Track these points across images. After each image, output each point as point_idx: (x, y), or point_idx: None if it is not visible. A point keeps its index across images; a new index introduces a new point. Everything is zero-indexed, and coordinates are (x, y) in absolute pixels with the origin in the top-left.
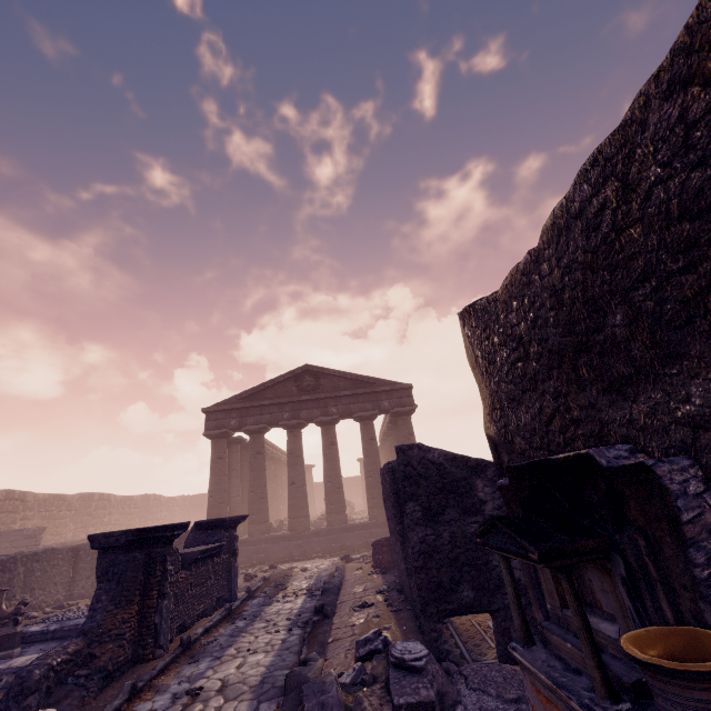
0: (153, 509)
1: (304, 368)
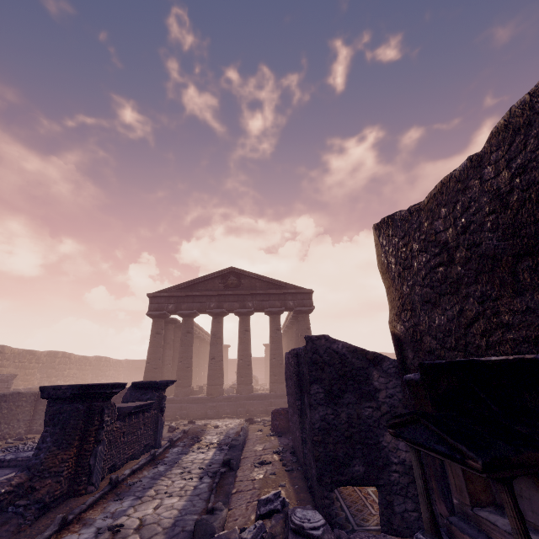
0: (104, 368)
1: (230, 269)
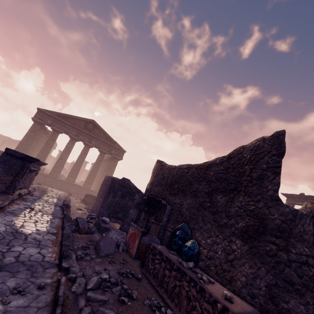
0: None
1: (92, 121)
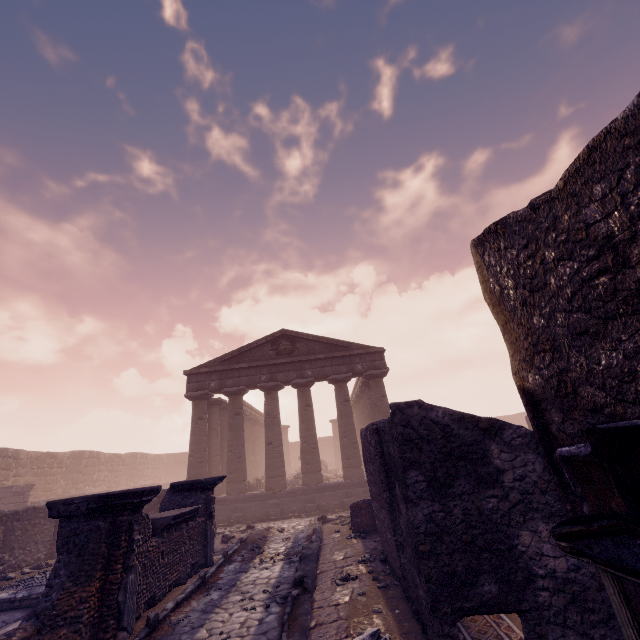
0: (140, 466)
1: (281, 332)
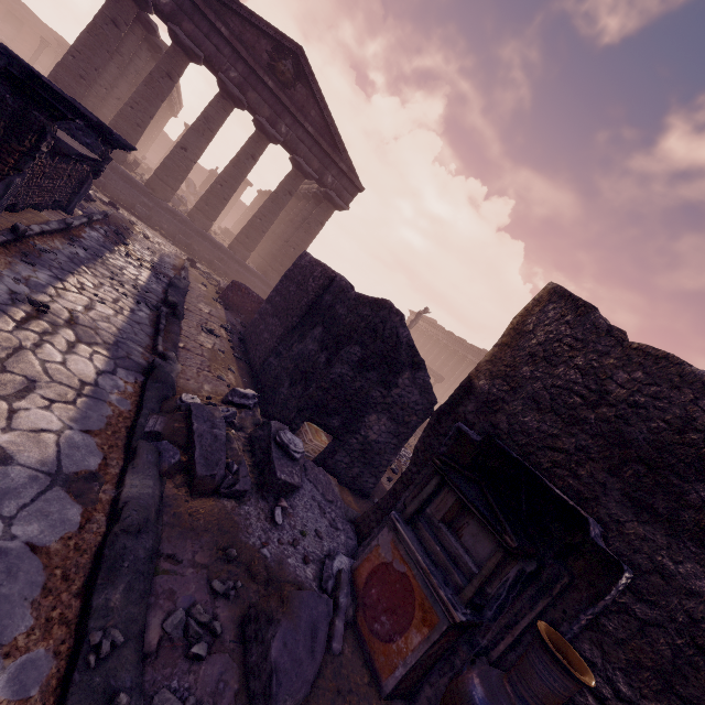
0: None
1: (297, 49)
